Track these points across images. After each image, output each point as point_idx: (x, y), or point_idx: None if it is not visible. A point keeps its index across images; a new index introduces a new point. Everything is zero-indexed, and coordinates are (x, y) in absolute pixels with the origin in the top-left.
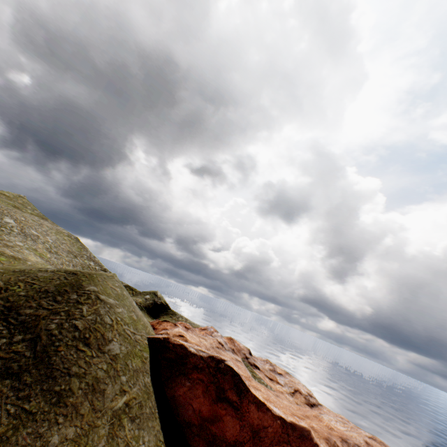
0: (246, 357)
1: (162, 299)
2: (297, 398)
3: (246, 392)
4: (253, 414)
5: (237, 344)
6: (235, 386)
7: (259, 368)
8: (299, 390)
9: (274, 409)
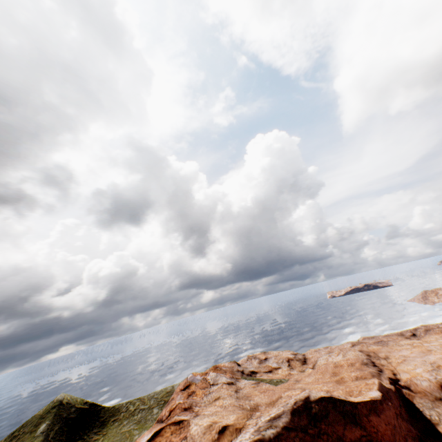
0: (241, 372)
1: (76, 406)
2: (295, 366)
3: (357, 409)
4: (381, 427)
5: (224, 367)
6: (345, 416)
7: (255, 371)
8: (289, 357)
9: (374, 395)
